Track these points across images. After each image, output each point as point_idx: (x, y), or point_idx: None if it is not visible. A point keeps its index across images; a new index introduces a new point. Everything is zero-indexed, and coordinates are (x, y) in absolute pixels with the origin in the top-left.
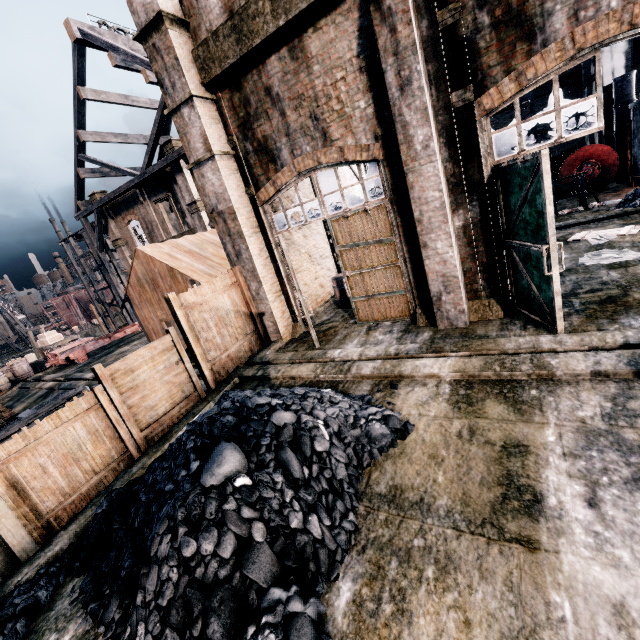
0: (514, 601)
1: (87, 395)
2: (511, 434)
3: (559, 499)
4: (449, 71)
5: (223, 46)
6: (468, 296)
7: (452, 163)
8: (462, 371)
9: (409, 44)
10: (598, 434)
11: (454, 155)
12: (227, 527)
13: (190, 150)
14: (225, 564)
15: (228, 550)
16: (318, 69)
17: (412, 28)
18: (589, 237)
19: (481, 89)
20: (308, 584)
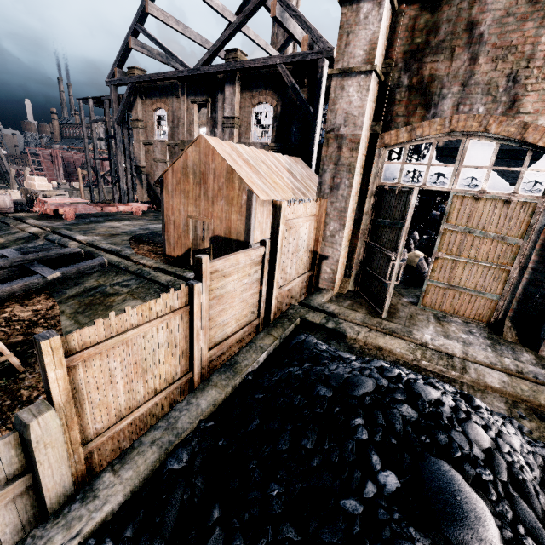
0: None
1: (182, 290)
2: None
3: None
4: None
5: None
6: None
7: None
8: None
9: None
10: None
11: None
12: None
13: (343, 53)
14: None
15: None
16: None
17: None
18: None
19: None
20: None
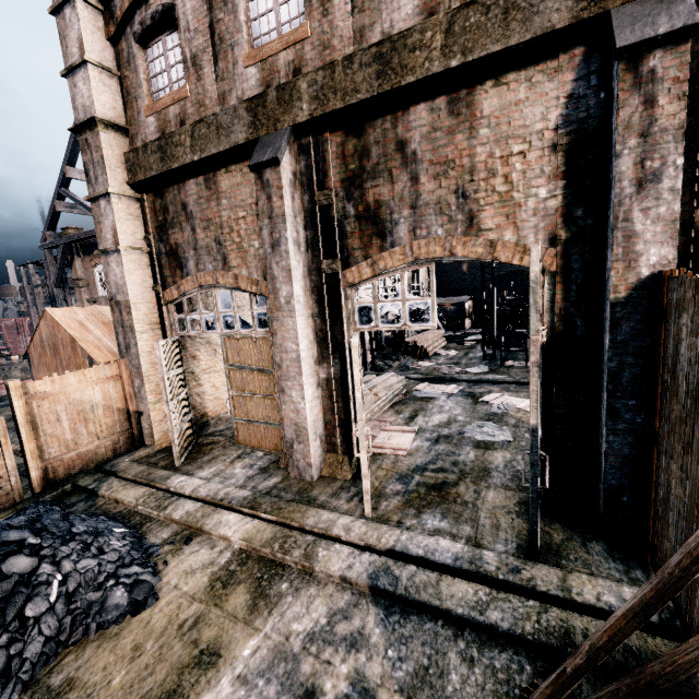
0: None
1: None
2: (222, 636)
3: None
4: (323, 241)
5: (150, 159)
6: (328, 447)
7: (321, 319)
8: (249, 541)
9: (280, 214)
10: (285, 657)
11: (322, 313)
12: None
13: (101, 237)
14: None
15: None
16: (226, 203)
17: (283, 202)
18: (496, 401)
19: (347, 264)
20: None
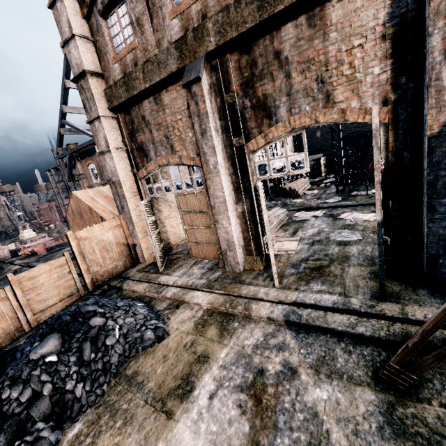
0: (142, 444)
1: (0, 291)
2: (208, 349)
3: (200, 392)
4: (232, 126)
5: (119, 91)
6: (246, 253)
7: (235, 176)
8: (211, 304)
9: (205, 112)
10: (244, 356)
11: (236, 172)
12: (29, 384)
13: (98, 144)
14: (21, 405)
15: (25, 397)
16: (168, 111)
17: (206, 105)
18: (349, 217)
19: (248, 139)
20: (62, 422)
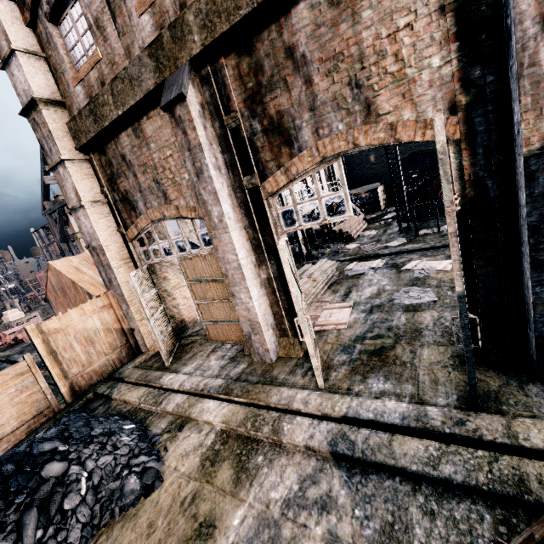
0: None
1: None
2: (215, 509)
3: None
4: (239, 161)
5: (86, 123)
6: (280, 333)
7: (252, 229)
8: (227, 423)
9: (197, 144)
10: (268, 524)
11: (252, 223)
12: None
13: (68, 198)
14: None
15: None
16: (154, 146)
17: (197, 133)
18: (417, 268)
19: (263, 176)
20: None
